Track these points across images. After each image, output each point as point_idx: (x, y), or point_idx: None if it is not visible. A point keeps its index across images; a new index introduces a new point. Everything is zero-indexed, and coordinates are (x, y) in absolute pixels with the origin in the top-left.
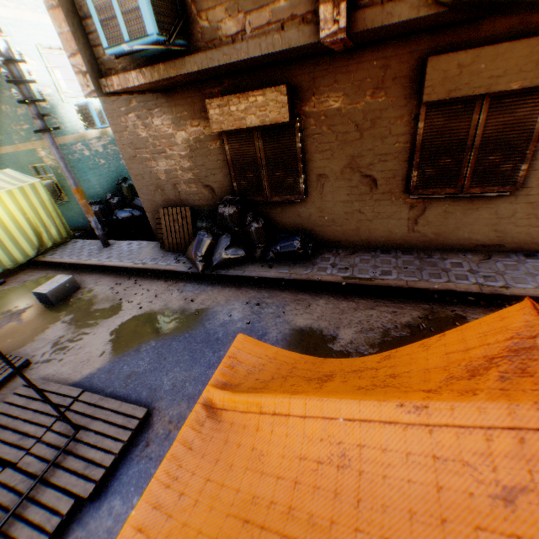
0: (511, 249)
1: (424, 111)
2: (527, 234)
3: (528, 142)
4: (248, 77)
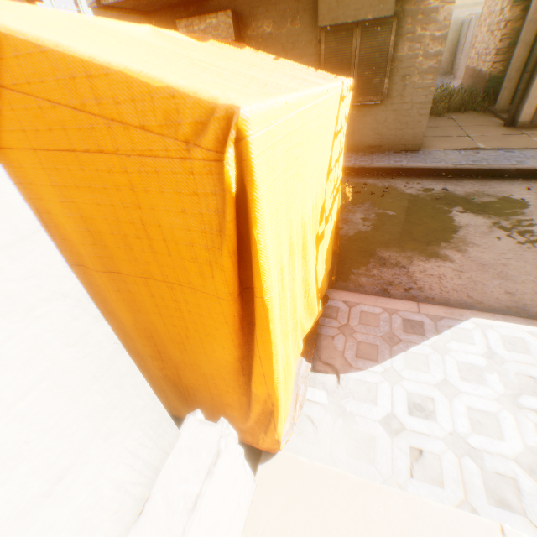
0: (388, 149)
1: (324, 37)
2: (396, 136)
3: (388, 62)
4: (208, 5)
